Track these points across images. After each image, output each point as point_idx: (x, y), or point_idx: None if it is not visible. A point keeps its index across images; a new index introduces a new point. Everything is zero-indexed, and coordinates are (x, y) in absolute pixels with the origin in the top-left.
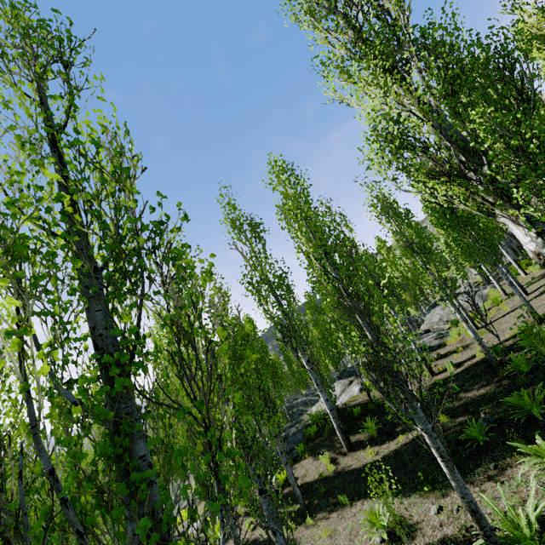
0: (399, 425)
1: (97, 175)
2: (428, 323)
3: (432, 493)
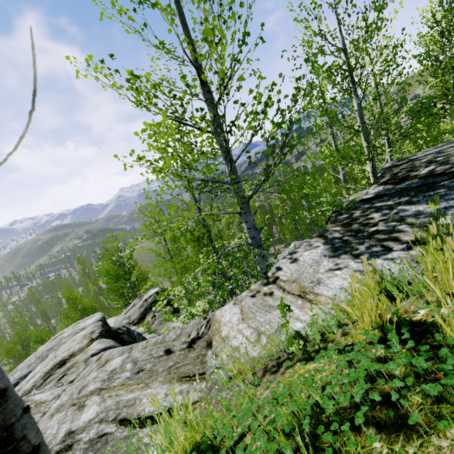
0: None
1: None
2: None
3: None
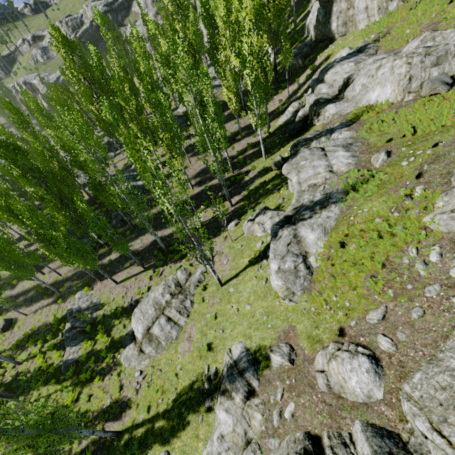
0: (225, 109)
1: (247, 39)
2: (212, 73)
3: (244, 117)
